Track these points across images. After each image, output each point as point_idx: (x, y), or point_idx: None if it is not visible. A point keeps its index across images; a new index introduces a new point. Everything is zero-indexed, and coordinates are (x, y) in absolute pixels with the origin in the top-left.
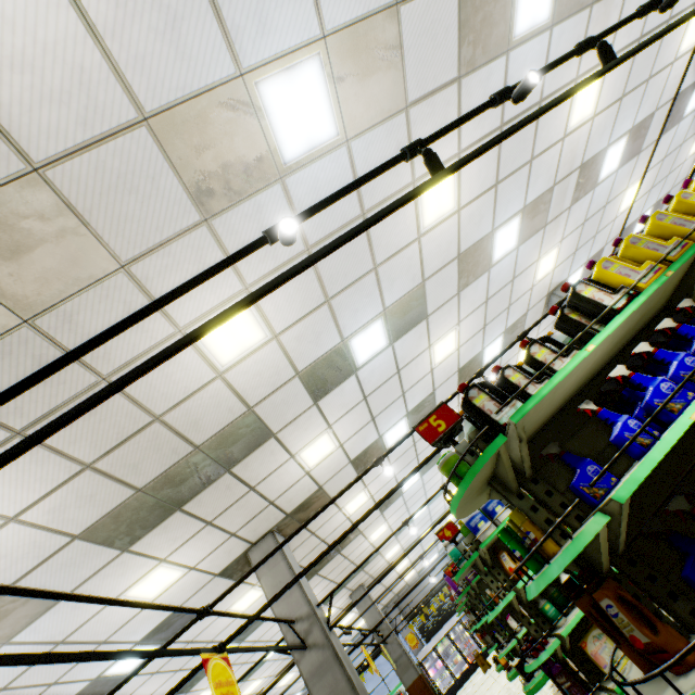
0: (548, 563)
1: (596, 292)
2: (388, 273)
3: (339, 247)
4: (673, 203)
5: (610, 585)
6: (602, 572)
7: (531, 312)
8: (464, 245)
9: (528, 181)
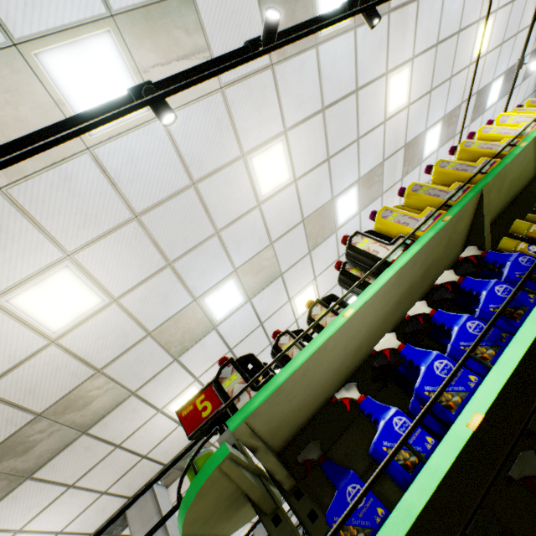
0: None
1: (372, 243)
2: (232, 236)
3: None
4: (457, 152)
5: None
6: None
7: None
8: (307, 211)
9: (358, 157)
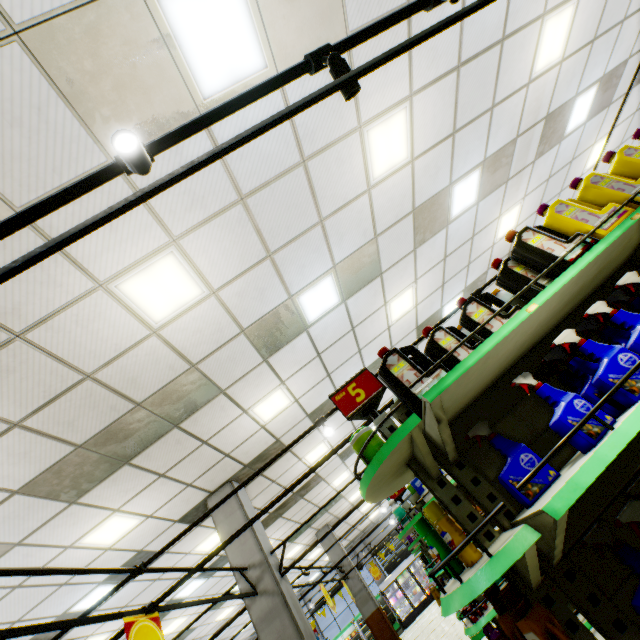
0: (461, 581)
1: (546, 241)
2: (336, 227)
3: (193, 171)
4: None
5: (538, 615)
6: (531, 588)
7: (492, 270)
8: (419, 200)
9: (488, 131)
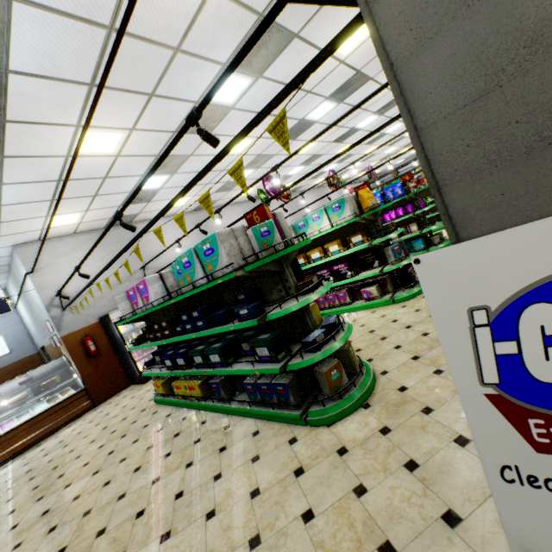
0: None
1: None
2: None
3: None
4: None
5: None
6: None
7: None
8: None
9: None
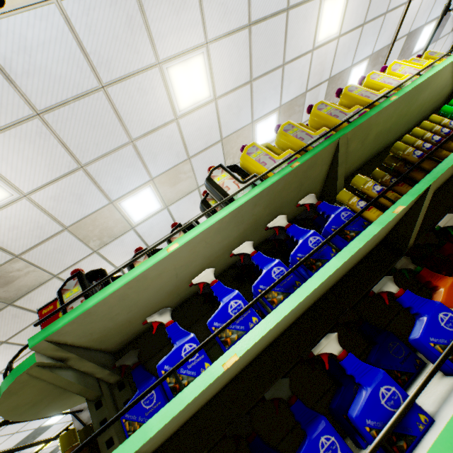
0: None
1: (228, 179)
2: (148, 147)
3: None
4: (341, 96)
5: None
6: None
7: None
8: (226, 132)
9: (282, 84)
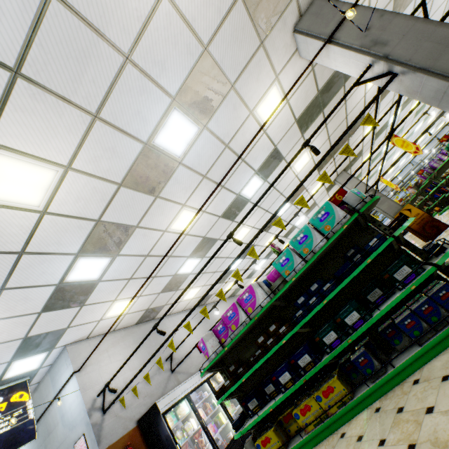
0: None
1: None
2: None
3: None
4: None
5: None
6: None
7: None
8: None
9: None
